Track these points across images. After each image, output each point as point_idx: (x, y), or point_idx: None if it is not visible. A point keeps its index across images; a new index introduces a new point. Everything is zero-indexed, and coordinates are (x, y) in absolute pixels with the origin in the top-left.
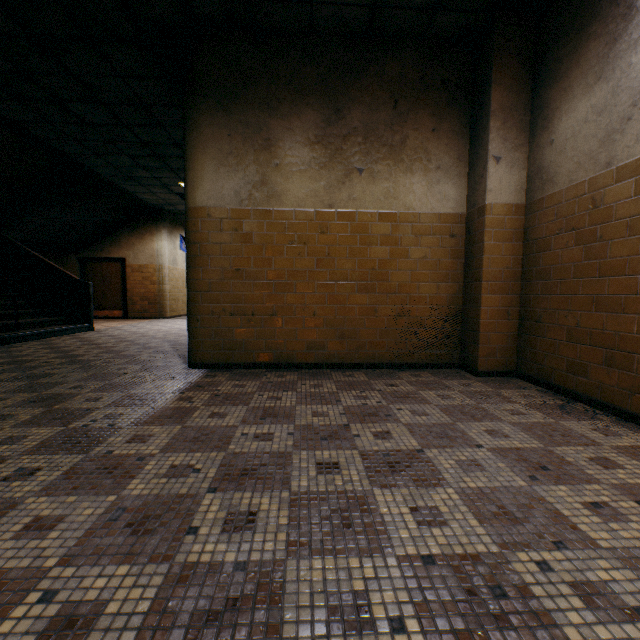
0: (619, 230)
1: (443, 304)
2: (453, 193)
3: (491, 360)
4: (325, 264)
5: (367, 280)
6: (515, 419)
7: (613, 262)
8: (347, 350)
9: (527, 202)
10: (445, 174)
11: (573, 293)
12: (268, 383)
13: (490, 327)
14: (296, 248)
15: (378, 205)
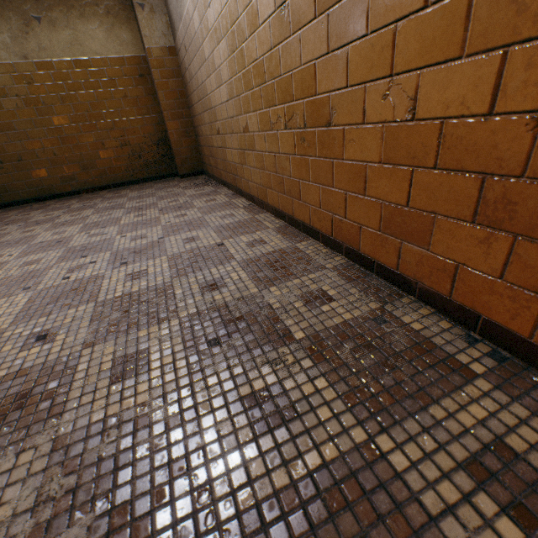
0: (194, 70)
1: (153, 132)
2: (130, 37)
3: (186, 166)
4: (45, 112)
5: (87, 121)
6: (163, 194)
7: (198, 92)
8: (94, 178)
9: (175, 44)
10: (117, 19)
11: (198, 114)
12: (30, 209)
13: (179, 144)
14: (12, 101)
15: (69, 53)
